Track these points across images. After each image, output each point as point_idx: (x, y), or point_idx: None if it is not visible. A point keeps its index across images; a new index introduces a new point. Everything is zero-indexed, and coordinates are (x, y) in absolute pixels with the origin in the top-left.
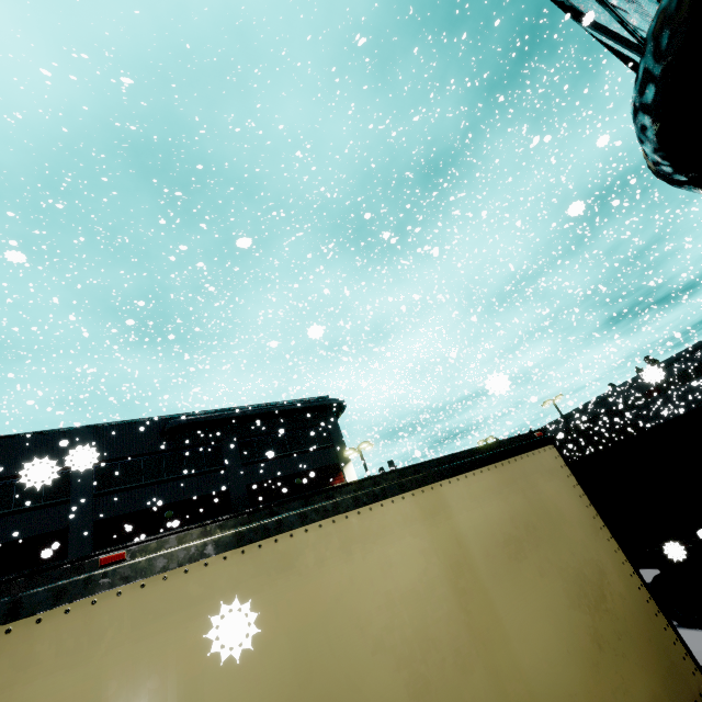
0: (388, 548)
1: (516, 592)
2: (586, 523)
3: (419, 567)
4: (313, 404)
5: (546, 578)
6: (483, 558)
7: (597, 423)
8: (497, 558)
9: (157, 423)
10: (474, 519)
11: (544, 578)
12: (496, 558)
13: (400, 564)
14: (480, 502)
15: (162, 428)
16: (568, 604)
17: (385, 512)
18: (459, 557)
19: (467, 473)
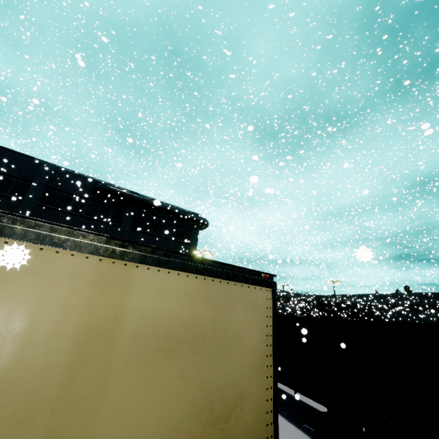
0: (31, 288)
1: (141, 380)
2: (256, 357)
3: (52, 317)
4: (189, 214)
5: (183, 381)
6: (130, 339)
7: (354, 308)
8: (145, 345)
9: (92, 182)
10: (148, 306)
11: (181, 380)
12: (144, 345)
13: (32, 305)
14: (166, 297)
15: (94, 186)
16: (188, 411)
17: (55, 259)
18: (104, 328)
19: (173, 270)
